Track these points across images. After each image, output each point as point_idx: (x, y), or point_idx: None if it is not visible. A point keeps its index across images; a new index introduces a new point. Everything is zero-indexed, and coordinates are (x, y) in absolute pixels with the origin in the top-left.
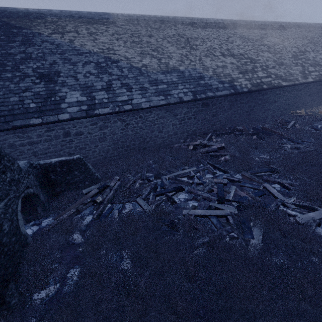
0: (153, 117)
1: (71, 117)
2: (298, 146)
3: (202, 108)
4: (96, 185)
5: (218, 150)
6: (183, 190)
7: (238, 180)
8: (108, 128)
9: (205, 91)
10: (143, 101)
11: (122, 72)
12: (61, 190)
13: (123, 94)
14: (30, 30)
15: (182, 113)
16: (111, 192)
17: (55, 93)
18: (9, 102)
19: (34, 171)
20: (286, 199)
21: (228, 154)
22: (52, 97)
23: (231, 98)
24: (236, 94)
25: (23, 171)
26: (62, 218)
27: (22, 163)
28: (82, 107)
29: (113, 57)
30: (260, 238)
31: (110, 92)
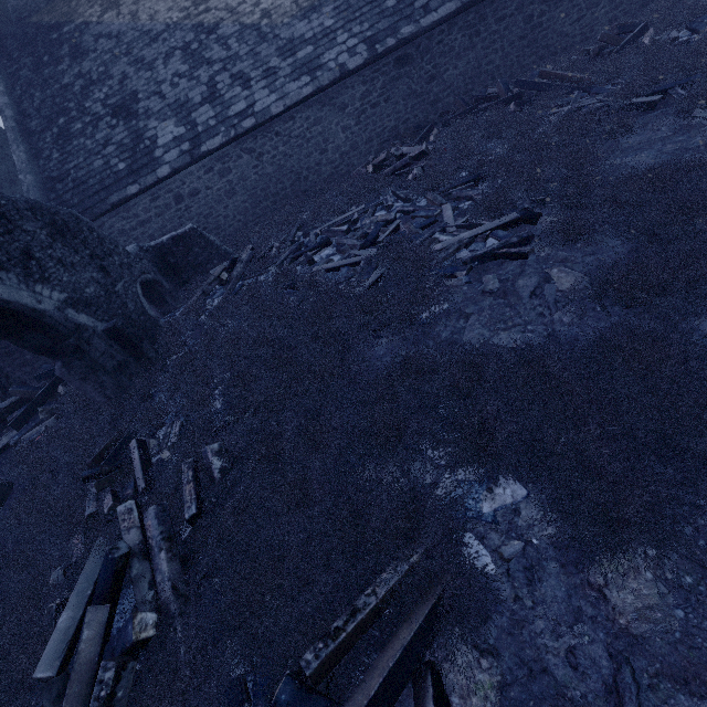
0: (301, 127)
1: (173, 170)
2: (585, 104)
3: (397, 73)
4: (226, 263)
5: (417, 161)
6: (330, 244)
7: (413, 210)
8: (233, 171)
9: (396, 27)
10: (273, 102)
11: (228, 49)
12: (189, 277)
13: (237, 100)
14: (73, 24)
15: (356, 98)
16: (241, 266)
17: (141, 136)
18: (95, 170)
19: (148, 255)
20: (452, 221)
21: (421, 166)
22: (140, 144)
23: (468, 19)
24: (477, 2)
25: (133, 256)
26: (191, 304)
27: (131, 248)
28: (182, 148)
29: (207, 19)
30: (377, 276)
31: (216, 103)
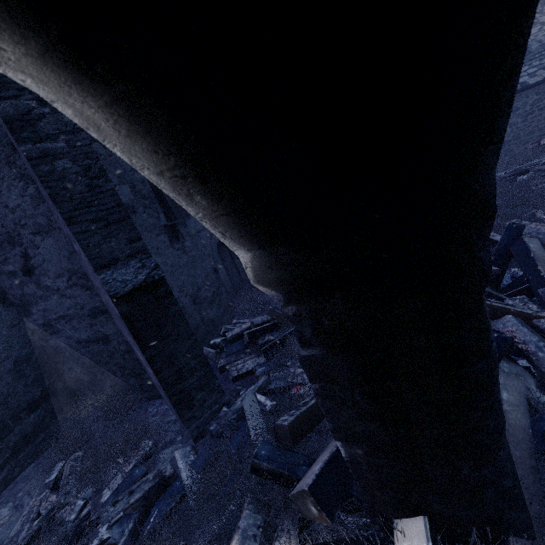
0: None
1: None
2: None
3: None
4: None
5: None
6: (527, 172)
7: None
8: None
9: None
10: None
11: None
12: None
13: None
14: None
15: (528, 104)
16: None
17: None
18: None
19: None
20: None
21: None
22: None
23: None
24: None
25: None
26: None
27: None
28: None
29: None
30: None
31: None
